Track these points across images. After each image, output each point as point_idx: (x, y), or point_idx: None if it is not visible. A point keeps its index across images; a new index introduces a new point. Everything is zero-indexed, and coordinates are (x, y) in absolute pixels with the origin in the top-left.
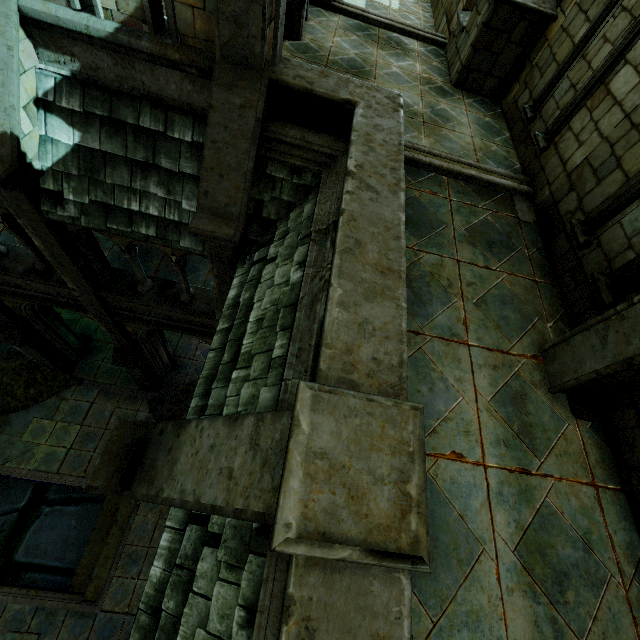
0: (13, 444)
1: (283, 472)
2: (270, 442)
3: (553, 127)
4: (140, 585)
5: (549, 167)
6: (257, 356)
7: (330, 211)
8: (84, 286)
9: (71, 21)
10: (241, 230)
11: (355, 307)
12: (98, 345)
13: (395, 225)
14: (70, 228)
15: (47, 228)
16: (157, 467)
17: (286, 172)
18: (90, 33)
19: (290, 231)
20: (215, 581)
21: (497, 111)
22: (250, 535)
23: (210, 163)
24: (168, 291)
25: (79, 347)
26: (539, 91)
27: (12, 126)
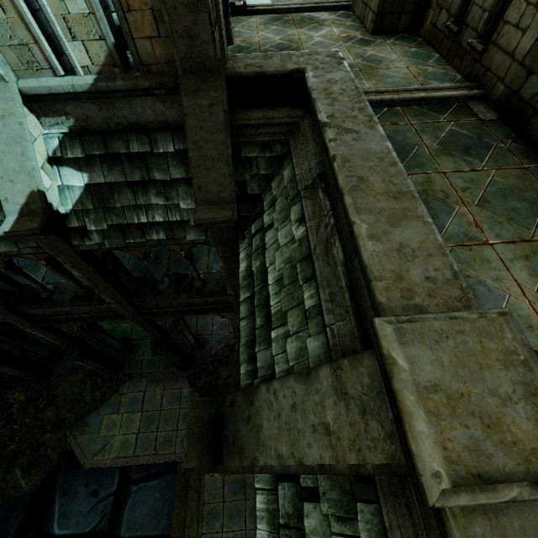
0: (95, 440)
1: (400, 416)
2: (360, 388)
3: (485, 29)
4: (225, 537)
5: (495, 64)
6: (290, 312)
7: (310, 167)
8: (118, 298)
9: (60, 86)
10: (236, 210)
11: (385, 236)
12: (136, 343)
13: (386, 154)
14: (97, 254)
15: (81, 258)
16: (241, 437)
17: (258, 150)
18: (76, 90)
19: (277, 197)
20: (329, 536)
21: (418, 40)
22: (349, 483)
23: (196, 162)
24: (183, 282)
25: (123, 349)
26: (457, 6)
27: (37, 184)
